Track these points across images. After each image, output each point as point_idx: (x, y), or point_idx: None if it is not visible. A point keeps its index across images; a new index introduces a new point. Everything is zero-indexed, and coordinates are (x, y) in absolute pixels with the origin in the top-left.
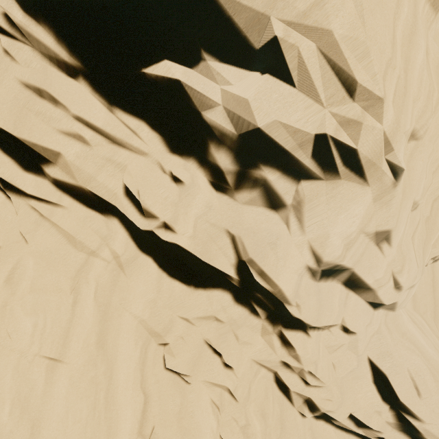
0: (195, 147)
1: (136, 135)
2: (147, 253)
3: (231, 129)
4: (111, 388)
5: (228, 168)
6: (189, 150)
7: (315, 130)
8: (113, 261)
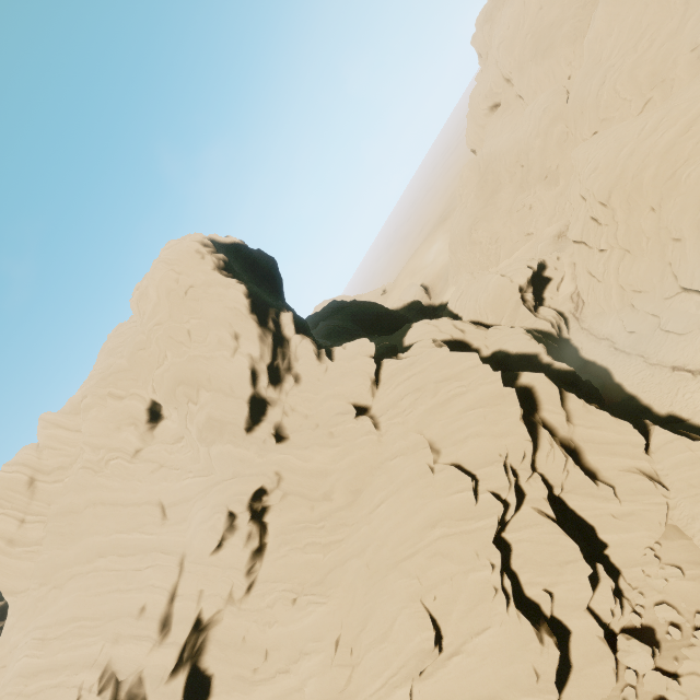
0: None
1: None
2: None
3: None
4: (275, 699)
5: None
6: None
7: (96, 698)
8: None
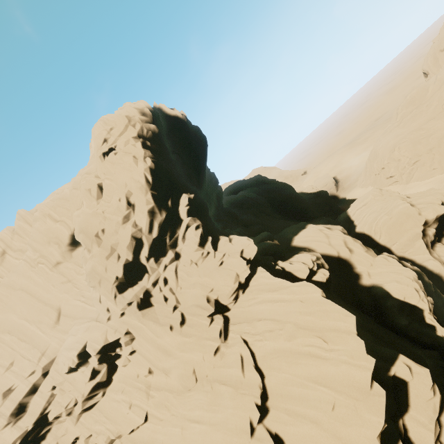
0: None
1: None
2: None
3: None
4: None
5: None
6: None
7: None
8: None
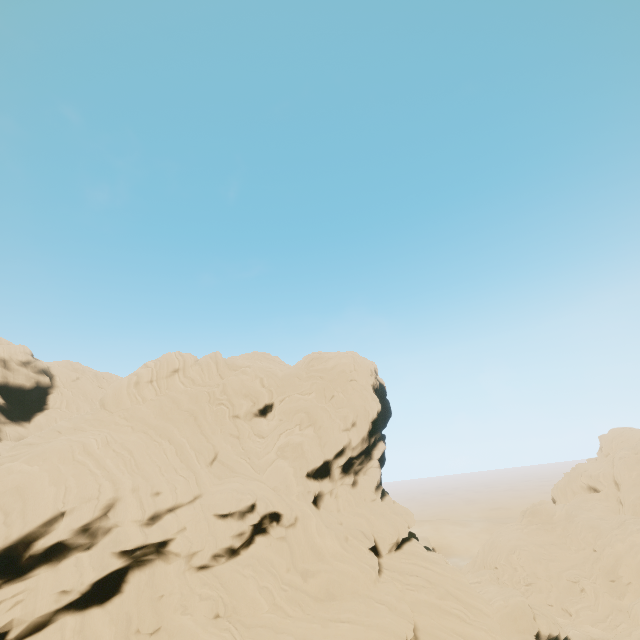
0: (68, 549)
1: (41, 574)
2: (88, 608)
3: (72, 531)
4: None
5: (84, 539)
6: (66, 552)
7: (94, 505)
8: (75, 633)
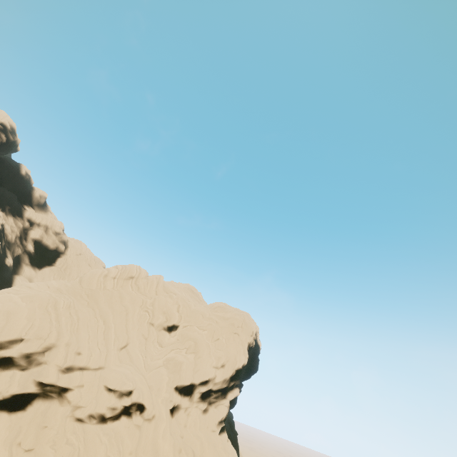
0: (12, 364)
1: None
2: (2, 410)
3: (21, 353)
4: None
5: (24, 362)
6: (11, 366)
7: (41, 343)
8: None
